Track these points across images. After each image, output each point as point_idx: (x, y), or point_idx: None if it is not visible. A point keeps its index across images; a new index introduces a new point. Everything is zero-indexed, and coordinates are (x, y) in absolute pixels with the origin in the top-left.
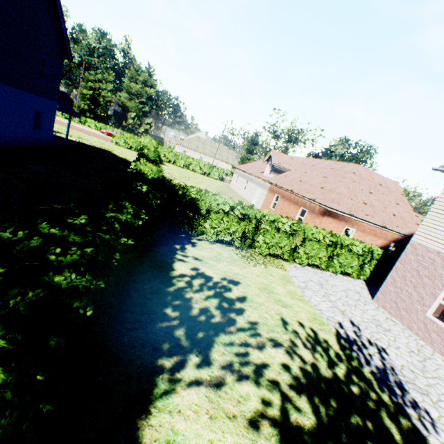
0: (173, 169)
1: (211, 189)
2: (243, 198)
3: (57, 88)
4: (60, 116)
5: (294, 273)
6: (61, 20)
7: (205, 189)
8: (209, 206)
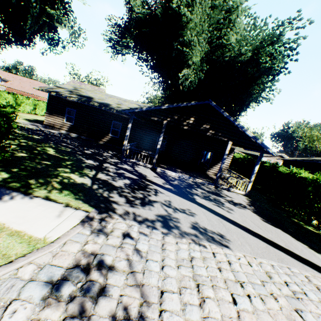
0: None
1: None
2: None
3: None
4: None
5: None
6: None
7: None
8: None
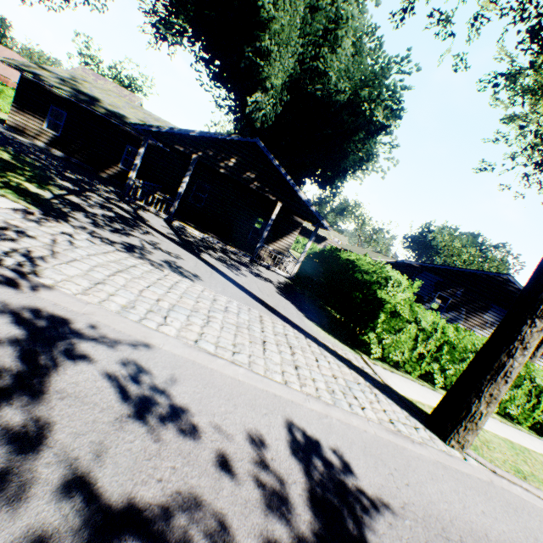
0: None
1: None
2: None
3: None
4: None
5: None
6: None
7: None
8: None
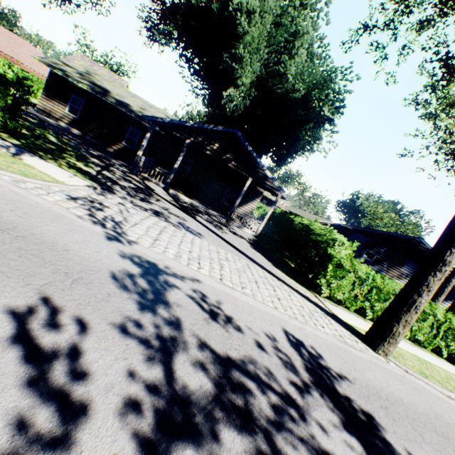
0: None
1: None
2: None
3: None
4: None
5: None
6: None
7: None
8: None
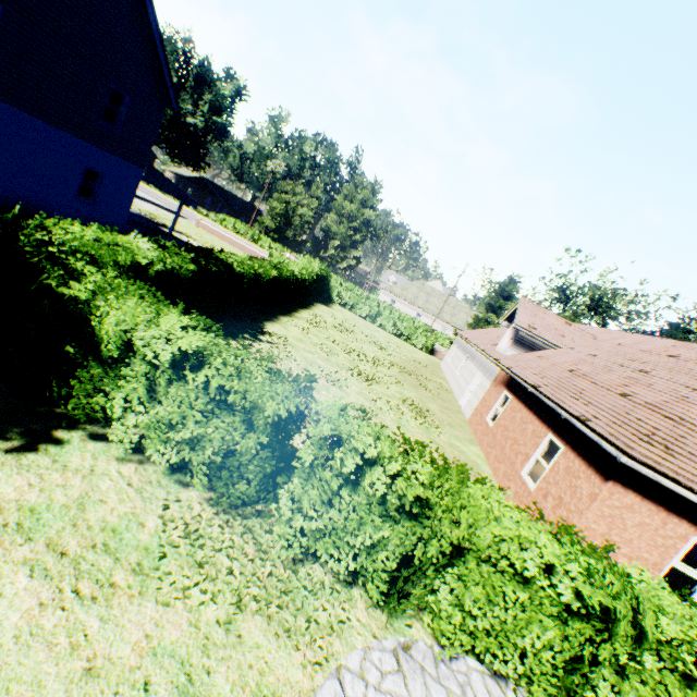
0: (338, 315)
1: (380, 357)
2: (448, 390)
3: (146, 147)
4: (231, 229)
5: (355, 696)
6: (156, 39)
7: (364, 352)
8: (119, 335)
